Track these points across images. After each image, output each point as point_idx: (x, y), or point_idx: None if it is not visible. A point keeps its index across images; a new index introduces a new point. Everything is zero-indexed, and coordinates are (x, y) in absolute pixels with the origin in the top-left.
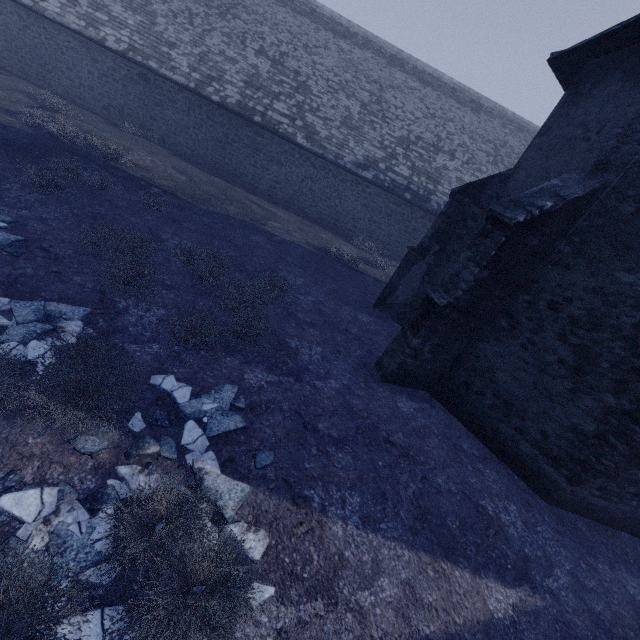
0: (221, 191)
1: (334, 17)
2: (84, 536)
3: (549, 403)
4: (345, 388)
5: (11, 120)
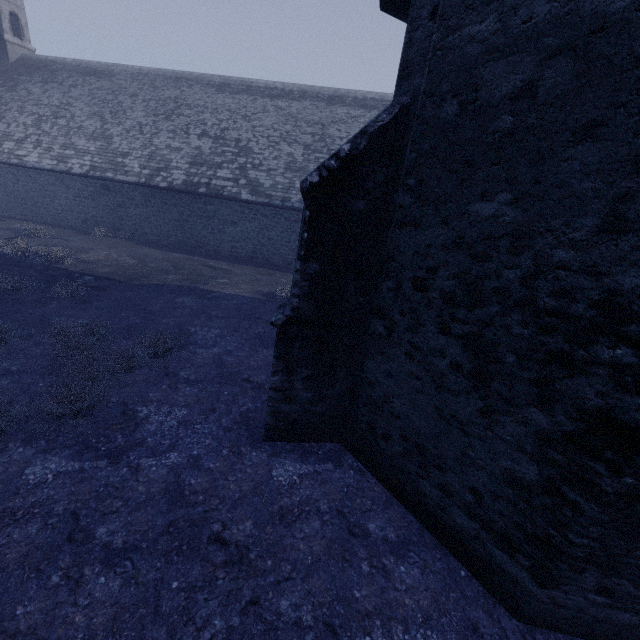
0: (173, 264)
1: (269, 85)
2: None
3: (464, 438)
4: (190, 461)
5: None
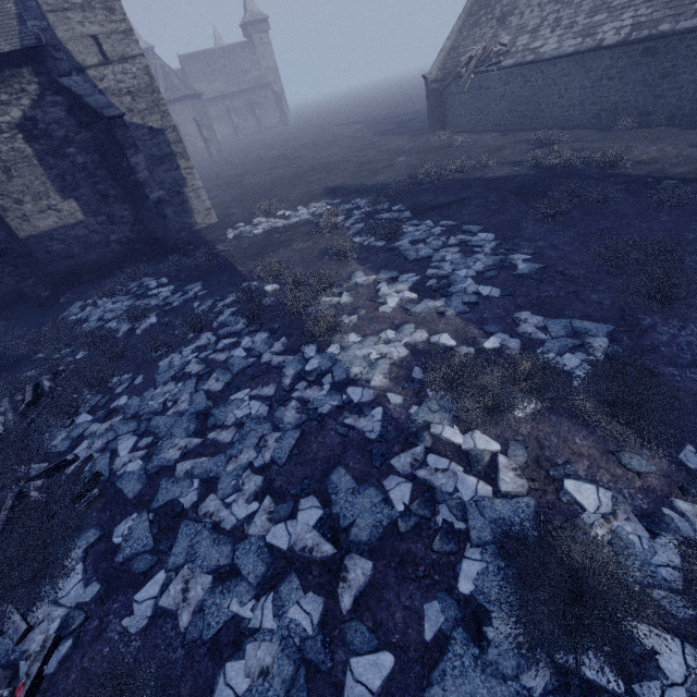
0: None
1: None
2: (646, 552)
3: None
4: None
5: (518, 169)
